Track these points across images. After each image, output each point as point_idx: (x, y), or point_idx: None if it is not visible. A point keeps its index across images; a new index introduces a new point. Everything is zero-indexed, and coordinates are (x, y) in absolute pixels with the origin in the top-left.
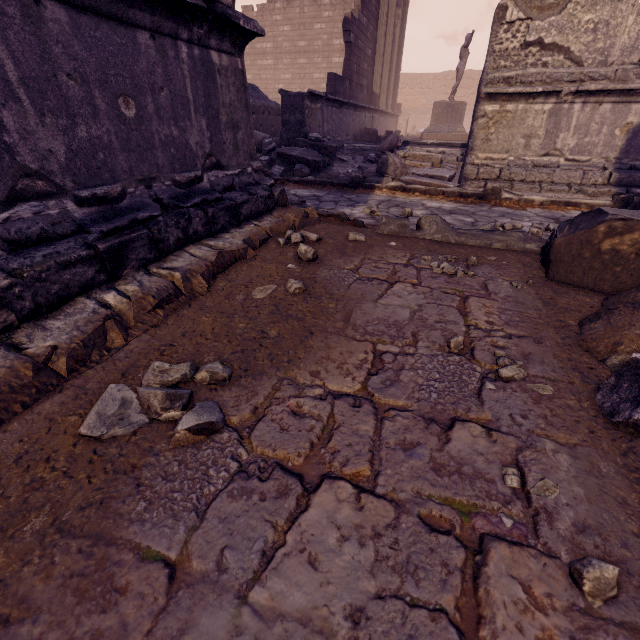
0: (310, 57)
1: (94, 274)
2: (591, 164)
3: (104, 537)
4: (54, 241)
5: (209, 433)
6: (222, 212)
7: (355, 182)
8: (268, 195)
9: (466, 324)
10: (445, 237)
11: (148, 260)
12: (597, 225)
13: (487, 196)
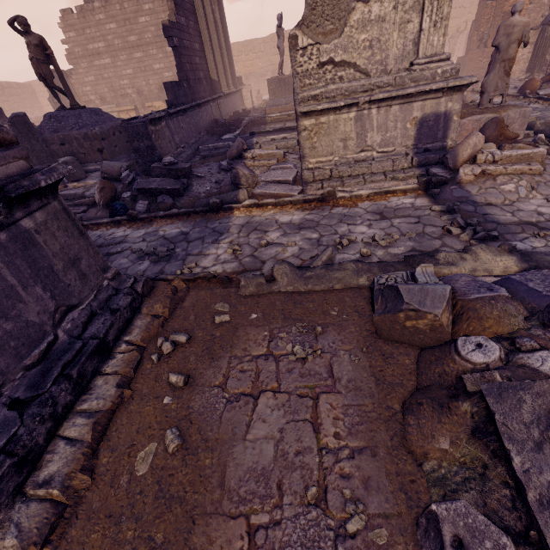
0: (145, 50)
1: None
2: (396, 152)
3: None
4: None
5: None
6: (88, 361)
7: (215, 207)
8: (131, 300)
9: (319, 448)
10: (296, 288)
11: (21, 482)
12: (398, 313)
13: (326, 198)
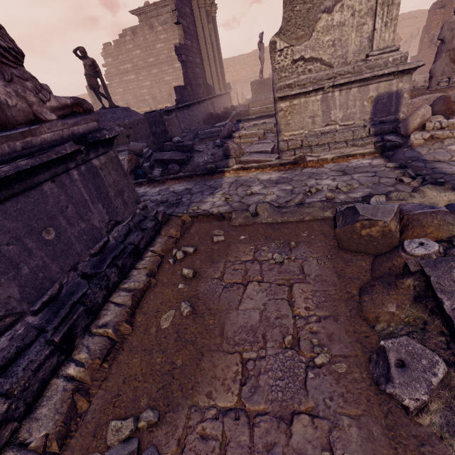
0: (159, 67)
1: (57, 359)
2: (356, 125)
3: None
4: (26, 350)
5: None
6: (127, 258)
7: (211, 171)
8: (155, 224)
9: (293, 315)
10: (274, 219)
11: (88, 324)
12: (355, 223)
13: (297, 162)
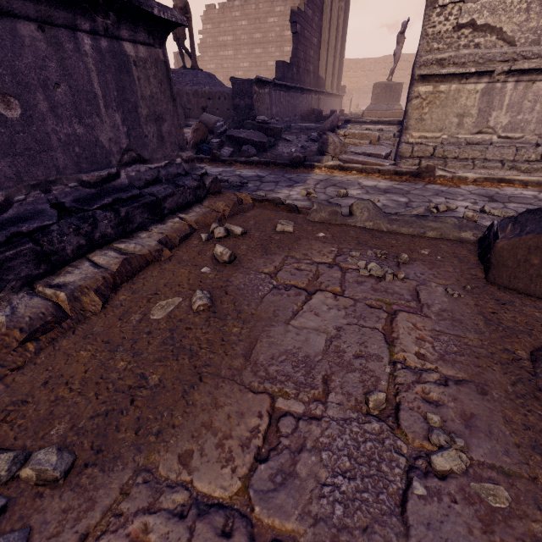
0: (265, 47)
1: None
2: (524, 141)
3: None
4: None
5: None
6: (139, 210)
7: (296, 162)
8: (197, 185)
9: (392, 360)
10: (377, 225)
11: (35, 276)
12: None
13: (421, 174)
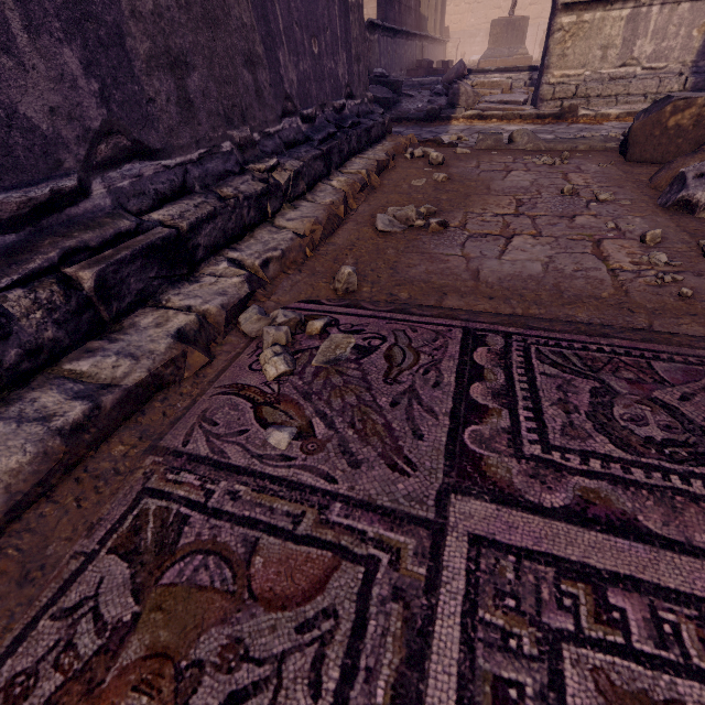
0: None
1: (323, 168)
2: (667, 71)
3: (425, 253)
4: (299, 146)
5: (444, 227)
6: (363, 133)
7: (431, 115)
8: (383, 122)
9: (570, 184)
10: (536, 146)
11: (338, 165)
12: (665, 107)
13: (564, 115)
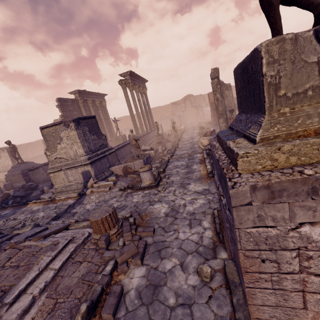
0: None
1: None
2: (79, 182)
3: None
4: None
5: None
6: None
7: (24, 203)
8: None
9: None
10: None
11: None
12: None
13: (53, 200)
